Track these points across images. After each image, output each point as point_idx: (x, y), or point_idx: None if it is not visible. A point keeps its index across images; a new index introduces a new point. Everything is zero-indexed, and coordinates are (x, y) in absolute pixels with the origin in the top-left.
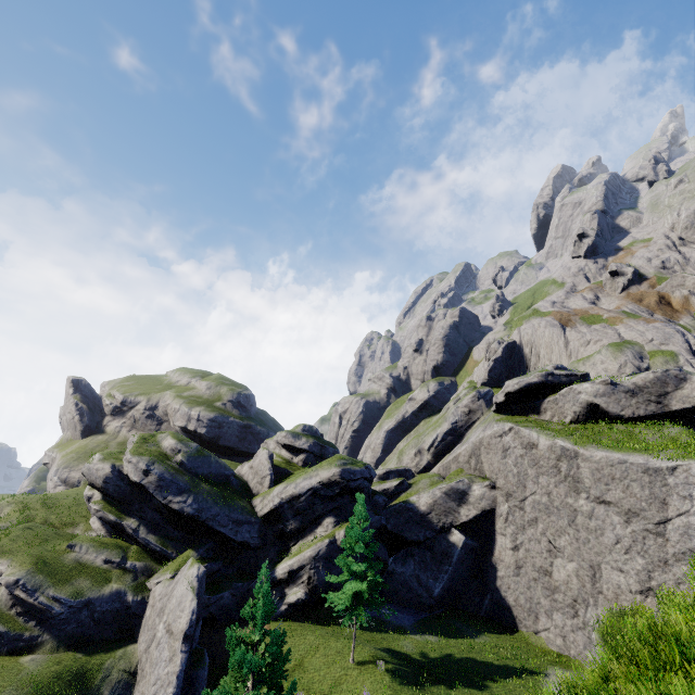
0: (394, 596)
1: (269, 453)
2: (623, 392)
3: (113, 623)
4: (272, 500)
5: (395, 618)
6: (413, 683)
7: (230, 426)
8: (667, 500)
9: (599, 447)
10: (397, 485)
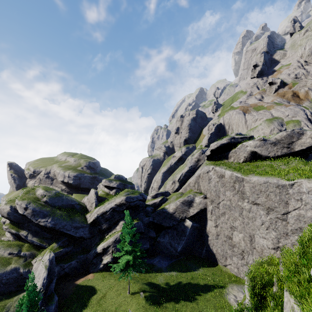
0: (160, 252)
1: (95, 191)
2: (270, 144)
3: (14, 283)
4: (93, 215)
5: (159, 263)
6: (157, 303)
7: (85, 178)
8: (288, 201)
9: (255, 175)
10: (160, 200)
